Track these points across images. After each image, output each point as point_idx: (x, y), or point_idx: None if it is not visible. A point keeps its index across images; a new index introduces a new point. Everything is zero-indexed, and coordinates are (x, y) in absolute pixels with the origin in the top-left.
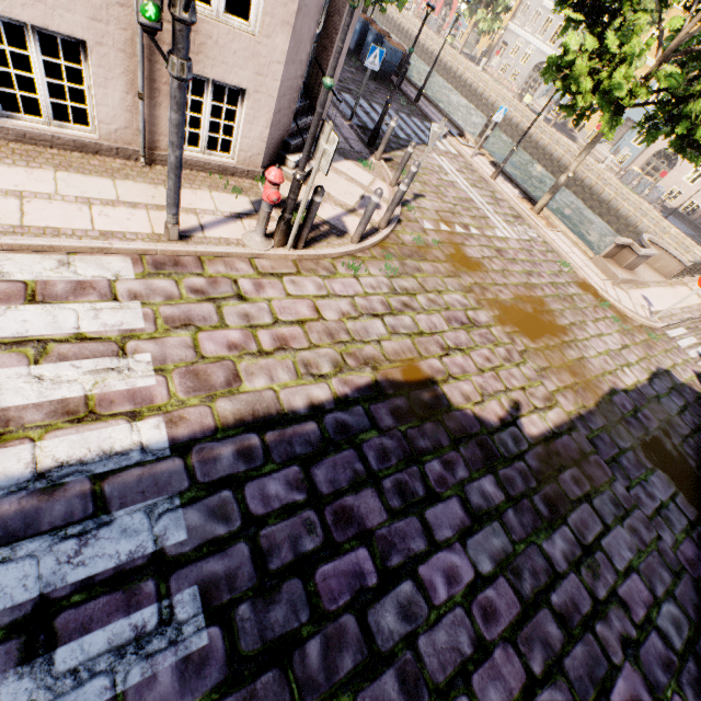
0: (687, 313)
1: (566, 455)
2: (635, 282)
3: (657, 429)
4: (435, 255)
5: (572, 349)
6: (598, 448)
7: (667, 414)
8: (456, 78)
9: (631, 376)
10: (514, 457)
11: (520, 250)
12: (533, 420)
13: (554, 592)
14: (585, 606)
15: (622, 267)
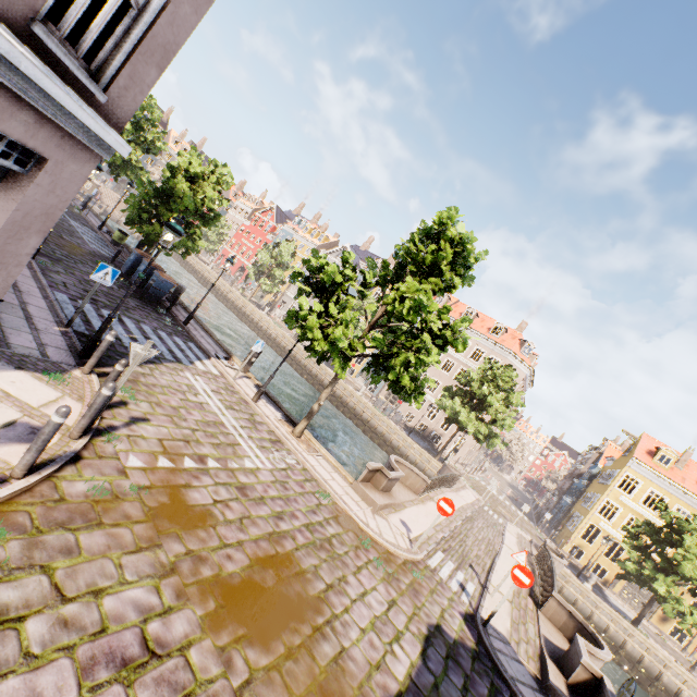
0: (440, 532)
1: None
2: (393, 504)
3: None
4: (125, 512)
5: (327, 640)
6: None
7: None
8: (245, 316)
9: (403, 657)
10: None
11: (273, 483)
12: None
13: None
14: None
15: (380, 490)
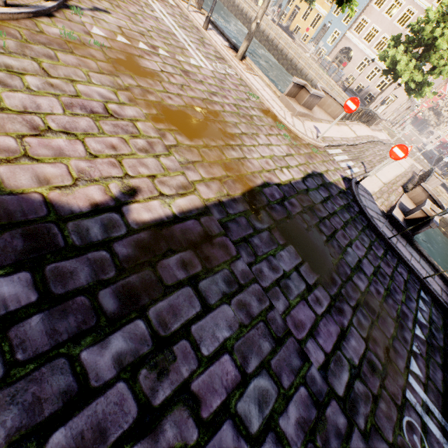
0: (345, 141)
1: (184, 238)
2: (311, 117)
3: (299, 213)
4: (90, 53)
5: (235, 151)
6: (230, 230)
7: (312, 202)
8: None
9: (288, 174)
10: (92, 245)
11: (212, 77)
12: (152, 205)
13: (65, 424)
14: (121, 426)
15: (301, 105)
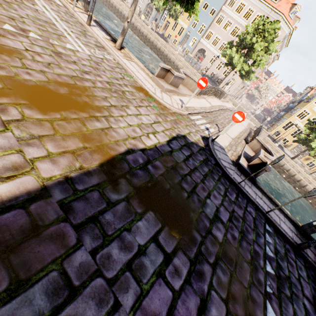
0: (203, 110)
1: None
2: (177, 92)
3: (162, 175)
4: None
5: (99, 122)
6: (73, 212)
7: (175, 162)
8: (107, 2)
9: (154, 139)
10: None
11: (88, 60)
12: None
13: None
14: None
15: (169, 84)
